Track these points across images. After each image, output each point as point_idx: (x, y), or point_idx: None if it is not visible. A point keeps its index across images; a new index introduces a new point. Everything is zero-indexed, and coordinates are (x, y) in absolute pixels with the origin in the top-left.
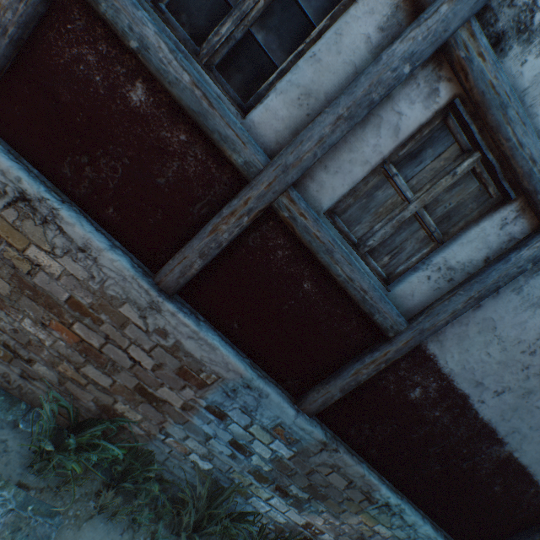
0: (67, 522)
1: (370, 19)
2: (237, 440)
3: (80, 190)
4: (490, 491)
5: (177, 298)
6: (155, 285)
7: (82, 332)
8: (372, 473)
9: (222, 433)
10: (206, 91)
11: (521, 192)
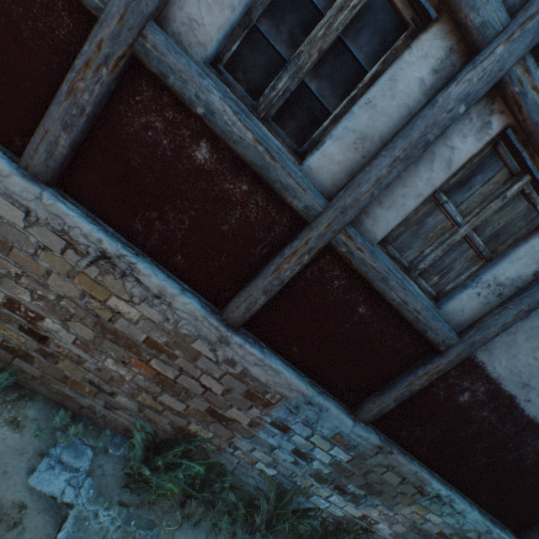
0: (163, 532)
1: (424, 63)
2: (299, 448)
3: (151, 242)
4: (534, 478)
5: (241, 329)
6: (222, 321)
7: (158, 367)
8: (423, 469)
9: (285, 443)
10: (268, 146)
11: None
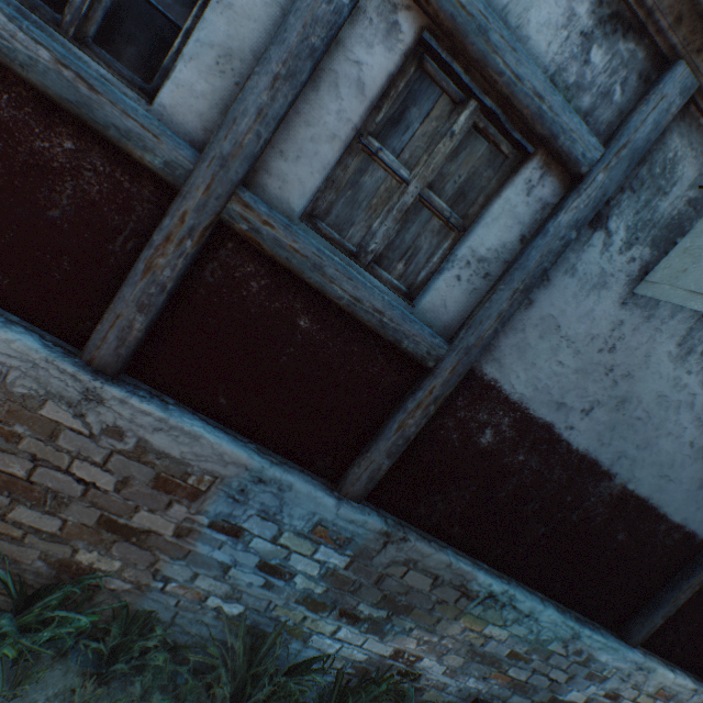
0: None
1: None
2: (267, 560)
3: None
4: (614, 543)
5: (127, 379)
6: (87, 366)
7: None
8: (462, 559)
9: (243, 556)
10: (79, 70)
11: (539, 142)
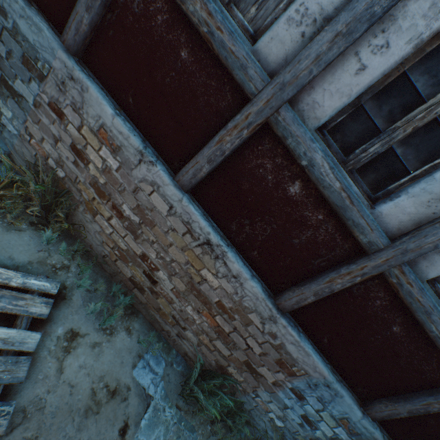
0: (199, 437)
1: None
2: (307, 416)
3: (238, 238)
4: None
5: (286, 313)
6: (275, 304)
7: (219, 321)
8: None
9: (297, 407)
10: (350, 194)
11: None
